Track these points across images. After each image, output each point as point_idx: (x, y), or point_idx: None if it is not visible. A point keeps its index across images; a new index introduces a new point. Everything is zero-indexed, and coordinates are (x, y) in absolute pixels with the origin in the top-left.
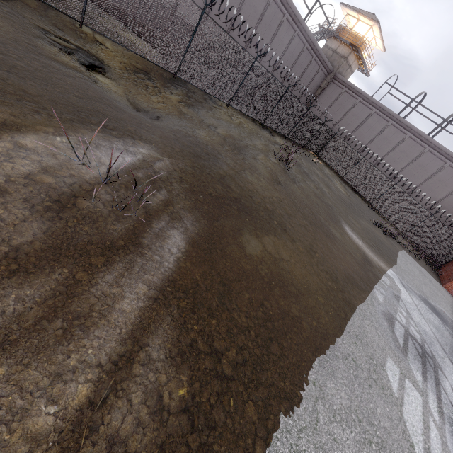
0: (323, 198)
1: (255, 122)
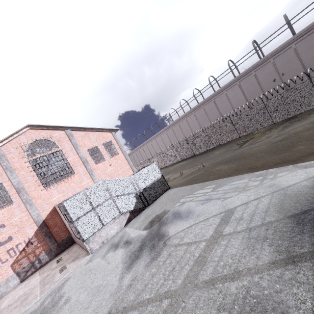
0: None
1: None
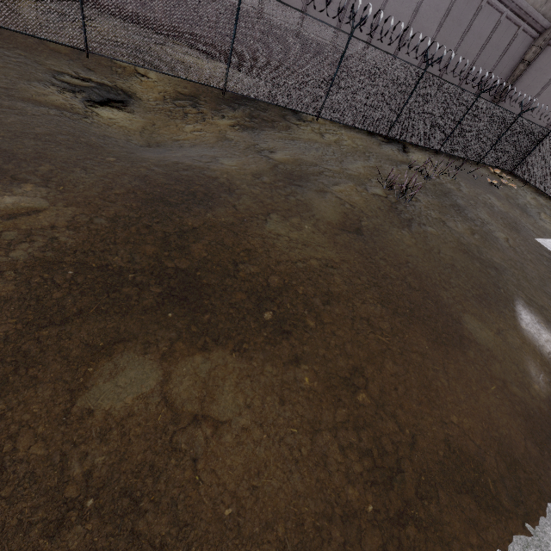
0: (479, 252)
1: (375, 136)
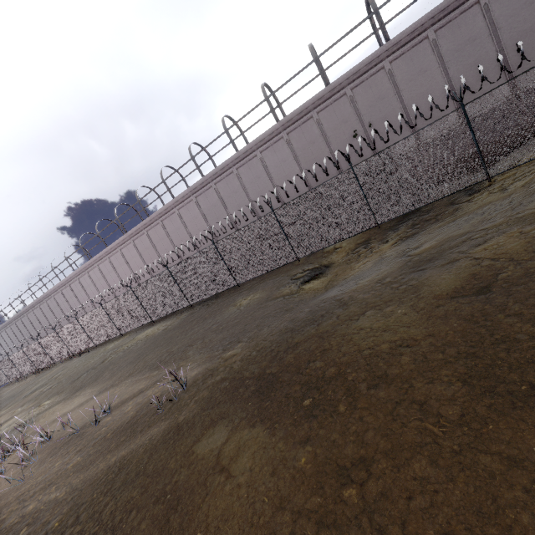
0: None
1: None
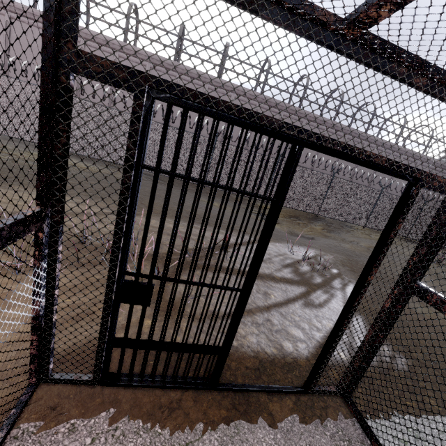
0: None
1: (397, 237)
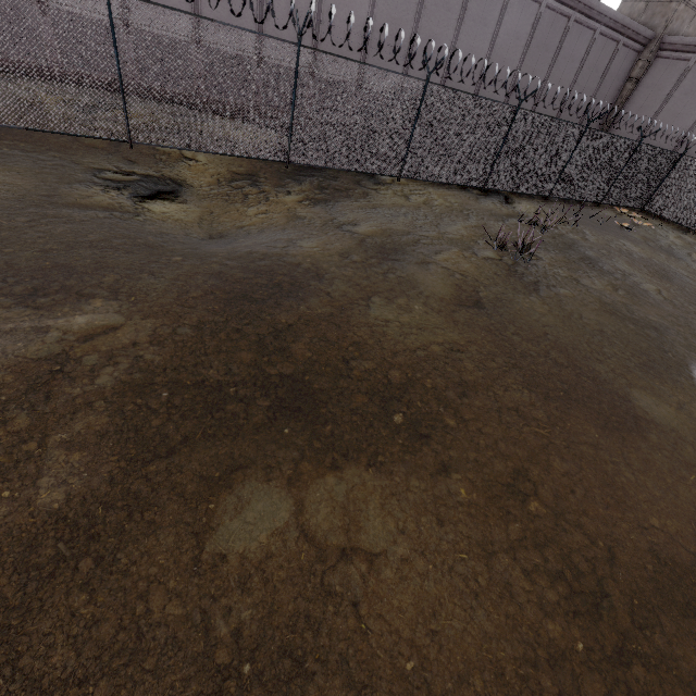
0: (629, 310)
1: (469, 190)
